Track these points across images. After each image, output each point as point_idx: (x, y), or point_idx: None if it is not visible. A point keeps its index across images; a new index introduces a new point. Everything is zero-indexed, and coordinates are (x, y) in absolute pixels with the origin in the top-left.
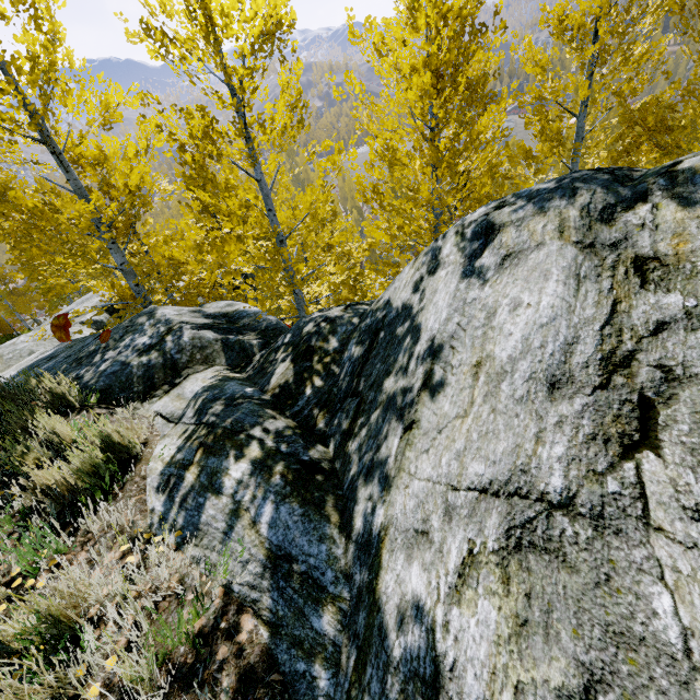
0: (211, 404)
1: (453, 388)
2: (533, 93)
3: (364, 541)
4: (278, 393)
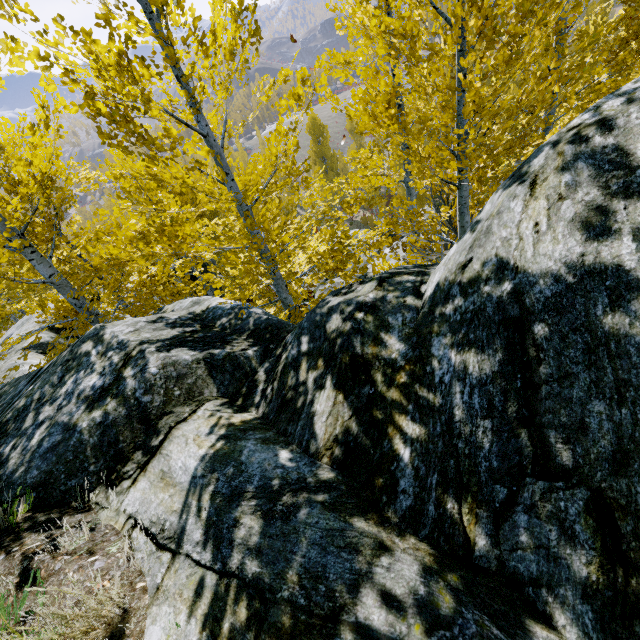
0: (232, 510)
1: None
2: None
3: None
4: (342, 458)
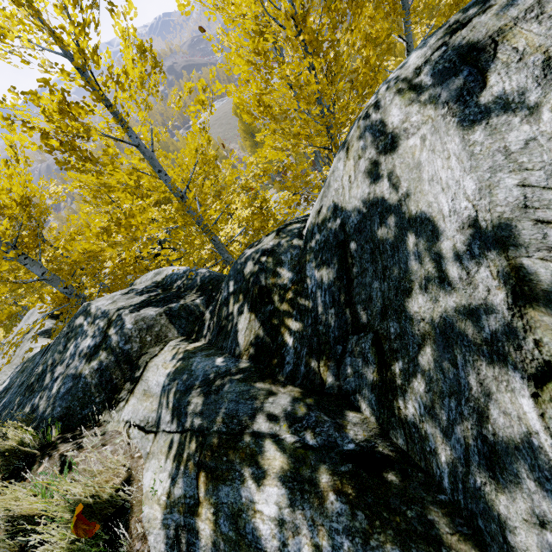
0: (186, 397)
1: None
2: None
3: None
4: (254, 353)
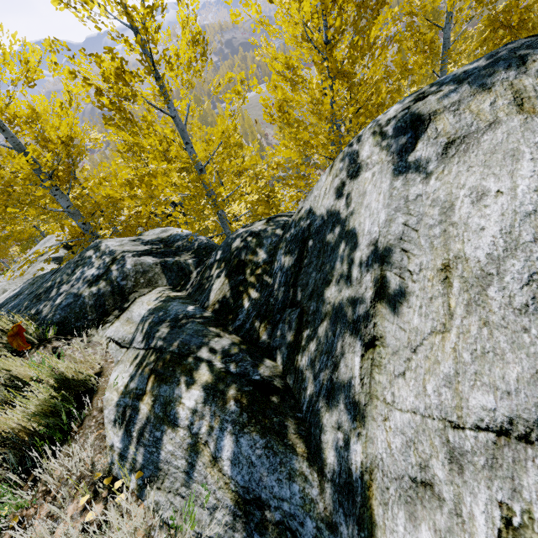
0: (157, 327)
1: (418, 298)
2: (404, 10)
3: (343, 483)
4: (218, 308)
